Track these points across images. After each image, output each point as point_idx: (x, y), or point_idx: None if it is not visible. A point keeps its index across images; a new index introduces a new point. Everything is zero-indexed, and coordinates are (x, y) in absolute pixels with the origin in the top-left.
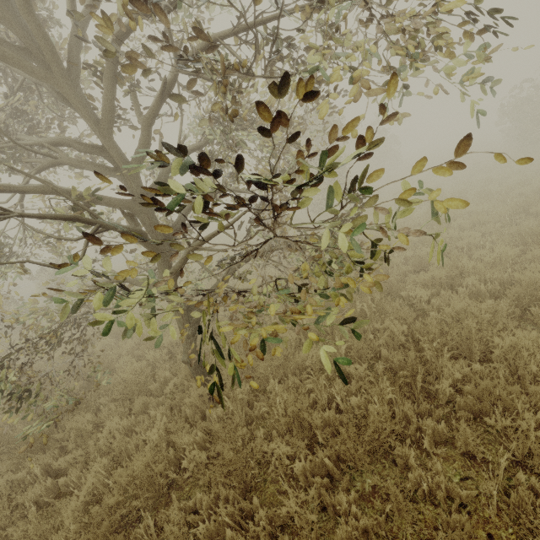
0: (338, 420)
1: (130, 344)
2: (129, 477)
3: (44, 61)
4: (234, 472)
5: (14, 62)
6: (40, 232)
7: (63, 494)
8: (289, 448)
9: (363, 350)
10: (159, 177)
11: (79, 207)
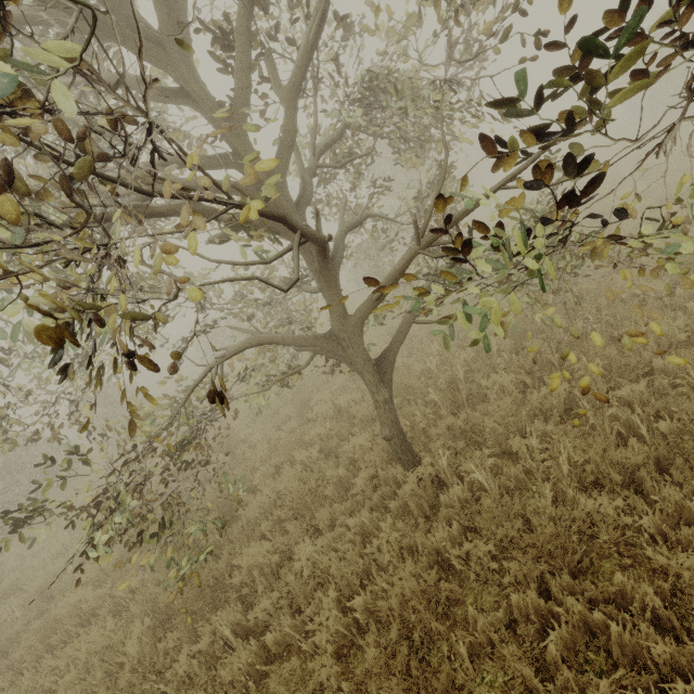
0: (652, 456)
1: (262, 452)
2: (398, 597)
3: (150, 34)
4: (554, 553)
5: (120, 35)
6: (218, 260)
7: (275, 657)
8: (621, 501)
9: (625, 367)
10: (306, 188)
11: (248, 225)
